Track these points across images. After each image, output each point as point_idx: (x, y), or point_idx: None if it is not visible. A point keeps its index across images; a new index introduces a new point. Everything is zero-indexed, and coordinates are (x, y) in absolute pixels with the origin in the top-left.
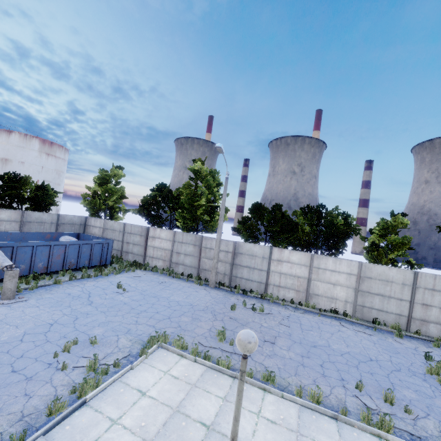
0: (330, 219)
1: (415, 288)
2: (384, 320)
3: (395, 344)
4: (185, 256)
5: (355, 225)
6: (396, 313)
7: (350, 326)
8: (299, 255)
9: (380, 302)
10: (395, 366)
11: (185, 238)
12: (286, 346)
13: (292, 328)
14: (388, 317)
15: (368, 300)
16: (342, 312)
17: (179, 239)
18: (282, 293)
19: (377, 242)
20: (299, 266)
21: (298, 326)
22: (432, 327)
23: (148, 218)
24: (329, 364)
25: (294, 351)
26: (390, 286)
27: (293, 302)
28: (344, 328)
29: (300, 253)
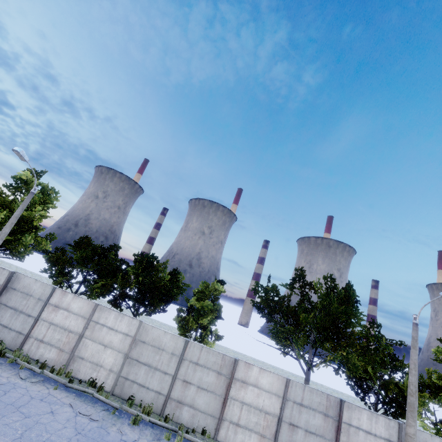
0: (156, 272)
1: (182, 360)
2: (142, 399)
3: (113, 434)
4: None
5: (186, 285)
6: (157, 390)
7: (84, 405)
8: (82, 302)
9: (145, 374)
10: None
11: None
12: None
13: None
14: (148, 395)
15: (134, 370)
16: (101, 385)
17: None
18: (42, 351)
19: (197, 306)
20: (77, 316)
21: None
22: (185, 411)
23: None
24: None
25: None
26: (160, 354)
27: (45, 365)
28: (67, 408)
29: (84, 301)
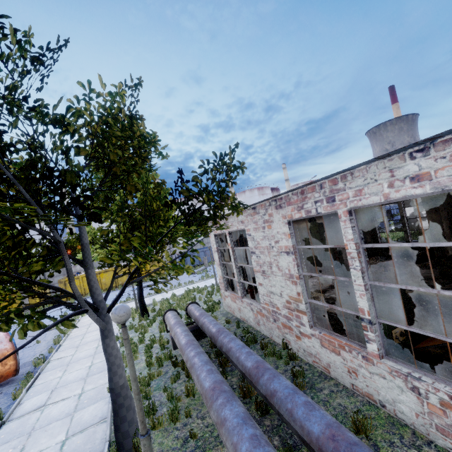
0: None
1: None
2: None
3: None
4: None
5: None
6: None
7: None
8: None
9: None
10: None
11: None
12: None
13: None
14: None
15: None
16: None
17: None
18: None
19: None
20: None
21: None
22: None
23: None
24: None
25: None
26: None
27: None
28: None
29: None
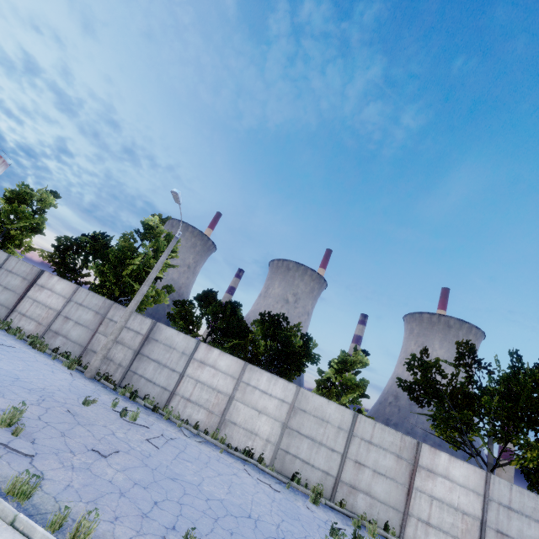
0: (288, 335)
1: (352, 436)
2: (307, 479)
3: (303, 509)
4: (75, 325)
5: (317, 354)
6: (324, 469)
7: (257, 474)
8: (230, 360)
9: (308, 448)
10: (280, 532)
11: (88, 299)
12: (123, 465)
13: (162, 451)
14: (313, 474)
15: (296, 443)
16: (258, 456)
17: (79, 299)
18: (189, 411)
19: (334, 380)
20: (225, 375)
21: (175, 451)
22: (361, 499)
23: (60, 269)
24: (172, 505)
25: (130, 474)
26: (324, 427)
27: (198, 426)
28: (245, 473)
29: (232, 359)
